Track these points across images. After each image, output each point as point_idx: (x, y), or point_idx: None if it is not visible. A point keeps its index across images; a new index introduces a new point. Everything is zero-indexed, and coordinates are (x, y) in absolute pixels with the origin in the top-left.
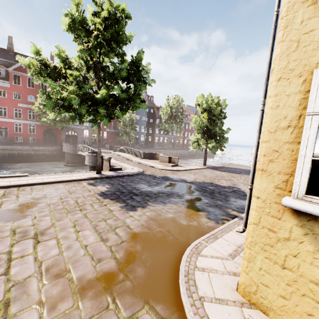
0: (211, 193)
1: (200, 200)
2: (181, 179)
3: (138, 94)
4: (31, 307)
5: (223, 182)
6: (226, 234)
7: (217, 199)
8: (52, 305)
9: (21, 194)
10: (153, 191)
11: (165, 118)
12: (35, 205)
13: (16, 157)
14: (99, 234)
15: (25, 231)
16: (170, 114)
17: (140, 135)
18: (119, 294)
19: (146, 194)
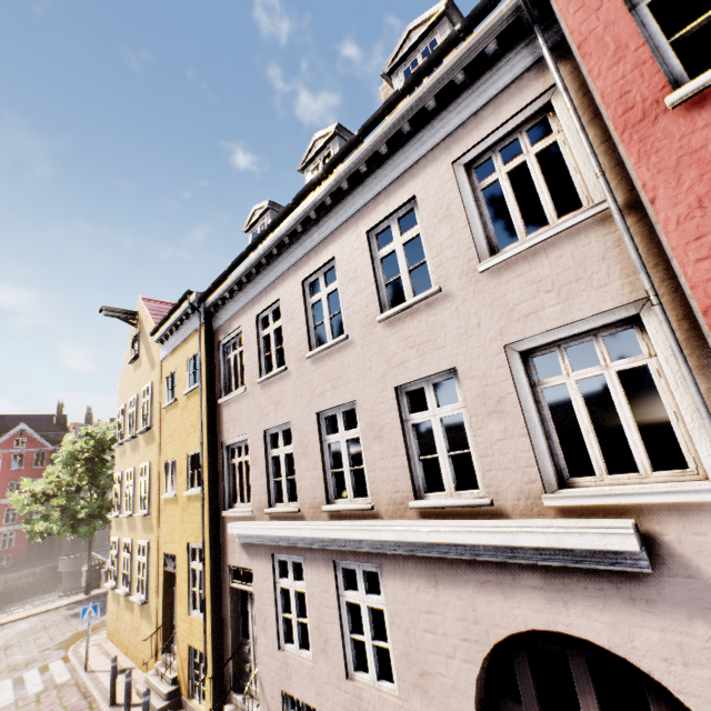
0: None
1: None
2: None
3: None
4: (4, 663)
5: None
6: None
7: None
8: (13, 660)
9: None
10: None
11: None
12: (6, 636)
13: None
14: (52, 637)
15: None
16: None
17: None
18: (47, 651)
19: None
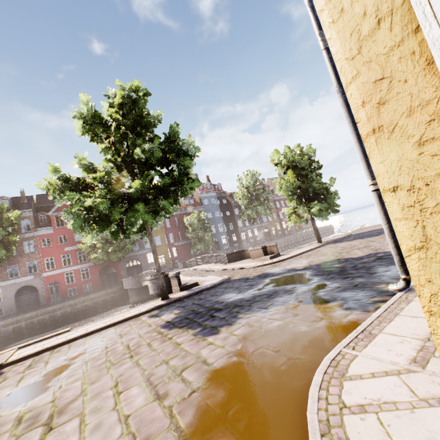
0: (341, 271)
1: (324, 287)
2: (288, 269)
3: (185, 173)
4: None
5: (356, 252)
6: (389, 323)
7: (354, 277)
8: None
9: (52, 357)
10: (245, 298)
11: (244, 204)
12: (66, 368)
13: (70, 315)
14: (154, 388)
15: (36, 415)
16: (249, 196)
17: (219, 237)
18: None
19: (234, 305)
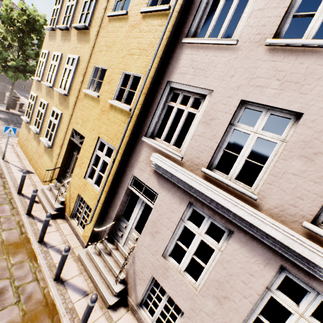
0: None
1: None
2: None
3: None
4: None
5: None
6: None
7: None
8: None
9: None
10: None
11: None
12: None
13: None
14: None
15: None
16: None
17: None
18: None
19: None
